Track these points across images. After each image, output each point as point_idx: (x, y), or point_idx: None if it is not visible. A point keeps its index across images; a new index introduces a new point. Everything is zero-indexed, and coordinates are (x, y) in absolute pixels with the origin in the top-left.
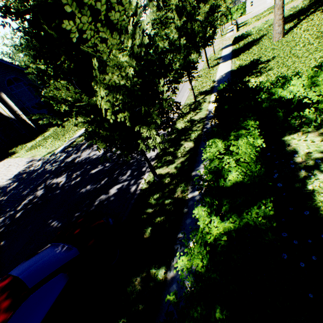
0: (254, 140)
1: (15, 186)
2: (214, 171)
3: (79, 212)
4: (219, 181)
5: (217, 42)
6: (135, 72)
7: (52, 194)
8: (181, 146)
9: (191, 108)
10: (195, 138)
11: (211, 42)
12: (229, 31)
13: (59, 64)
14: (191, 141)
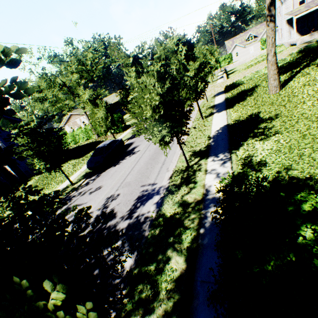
0: None
1: None
2: None
3: None
4: None
5: (209, 88)
6: None
7: None
8: (168, 261)
9: (183, 177)
10: (188, 247)
11: (203, 95)
12: (219, 77)
13: None
14: (181, 253)
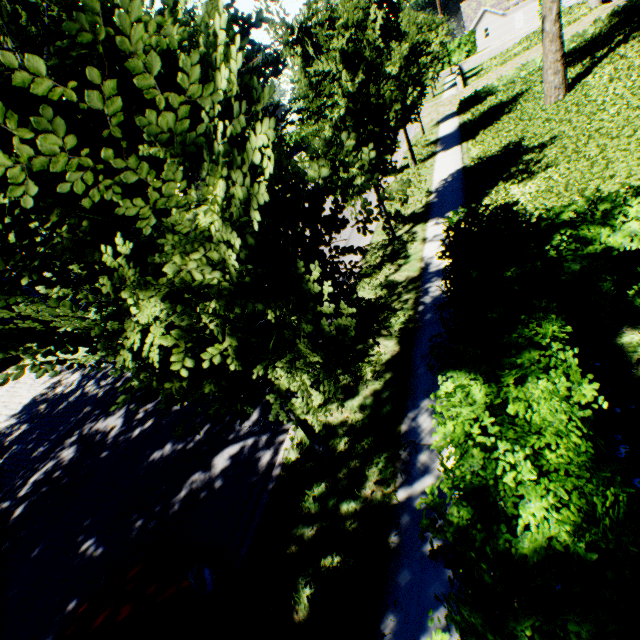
0: (570, 385)
1: (23, 433)
2: (475, 488)
3: (145, 517)
4: (496, 533)
5: (427, 110)
6: (242, 244)
7: (92, 461)
8: (371, 348)
9: (386, 253)
10: (401, 328)
11: (416, 114)
12: (448, 87)
13: (51, 227)
14: (391, 337)
